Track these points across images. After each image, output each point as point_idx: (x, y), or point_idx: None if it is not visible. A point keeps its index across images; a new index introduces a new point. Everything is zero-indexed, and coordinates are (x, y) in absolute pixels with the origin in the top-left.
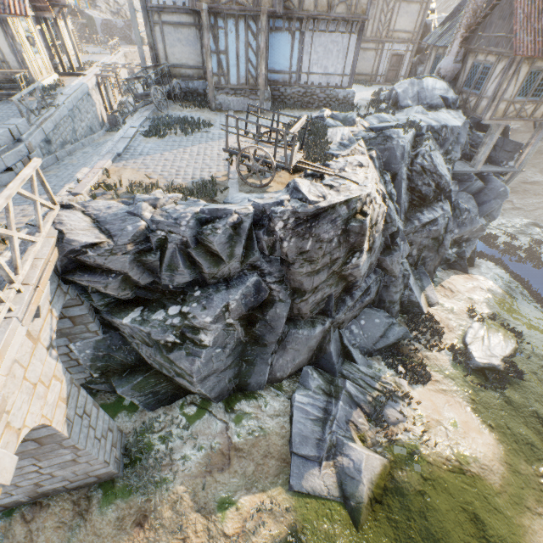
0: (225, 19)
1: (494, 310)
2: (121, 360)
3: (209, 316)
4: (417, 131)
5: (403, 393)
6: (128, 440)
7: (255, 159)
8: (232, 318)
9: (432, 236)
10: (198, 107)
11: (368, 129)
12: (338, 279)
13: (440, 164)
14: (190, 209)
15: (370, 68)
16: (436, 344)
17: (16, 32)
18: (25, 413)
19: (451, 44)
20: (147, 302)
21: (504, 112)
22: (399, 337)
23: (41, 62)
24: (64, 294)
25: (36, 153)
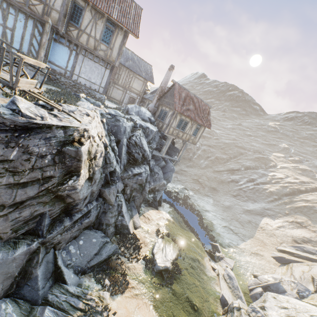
0: (17, 11)
1: (169, 230)
2: None
3: None
4: (134, 125)
5: (103, 306)
6: None
7: None
8: None
9: (139, 182)
10: None
11: (108, 113)
12: (56, 199)
13: (145, 144)
14: None
15: (119, 98)
16: (136, 256)
17: None
18: None
19: (153, 99)
20: None
21: (172, 132)
22: (110, 253)
23: None
24: None
25: None
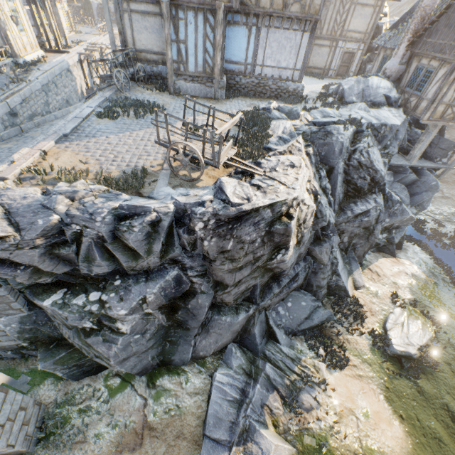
0: (185, 11)
1: (416, 295)
2: (48, 333)
3: (123, 308)
4: (357, 128)
5: (320, 379)
6: (47, 412)
7: (185, 154)
8: (150, 308)
9: (363, 226)
10: (158, 90)
11: (311, 123)
12: (265, 270)
13: (377, 159)
14: (108, 205)
15: (323, 62)
16: (358, 327)
17: (1, 11)
18: None
19: (398, 47)
20: (71, 284)
21: (442, 114)
22: (323, 319)
23: (27, 39)
24: None
25: None
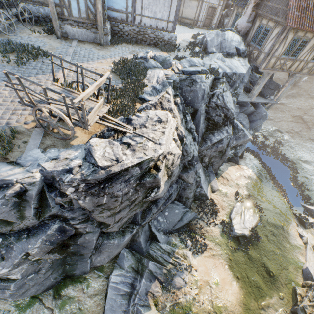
0: None
1: (250, 191)
2: None
3: (5, 268)
4: (215, 76)
5: (187, 265)
6: None
7: (53, 115)
8: (38, 256)
9: (218, 150)
10: (46, 33)
11: (181, 71)
12: (143, 202)
13: (229, 101)
14: None
15: (193, 14)
16: (213, 221)
17: None
18: None
19: (247, 7)
20: None
21: (273, 65)
22: (190, 219)
23: None
24: None
25: None
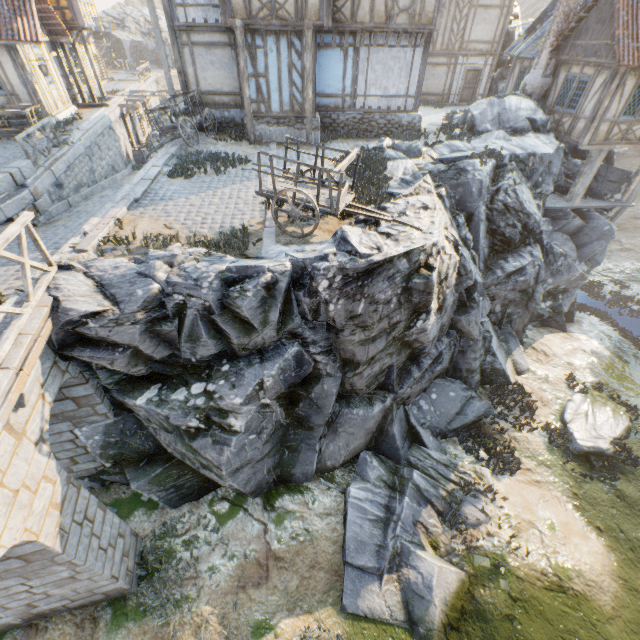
0: (264, 37)
1: (600, 377)
2: (137, 447)
3: (238, 396)
4: (497, 162)
5: (485, 486)
6: (145, 546)
7: (295, 203)
8: (268, 398)
9: (519, 288)
10: (234, 140)
11: (437, 160)
12: (401, 346)
13: (528, 200)
14: (214, 268)
15: (441, 86)
16: (527, 422)
17: (27, 61)
18: (1, 530)
19: (539, 55)
20: (166, 378)
21: (606, 135)
22: (479, 414)
23: (57, 93)
24: (62, 373)
25: (42, 201)
